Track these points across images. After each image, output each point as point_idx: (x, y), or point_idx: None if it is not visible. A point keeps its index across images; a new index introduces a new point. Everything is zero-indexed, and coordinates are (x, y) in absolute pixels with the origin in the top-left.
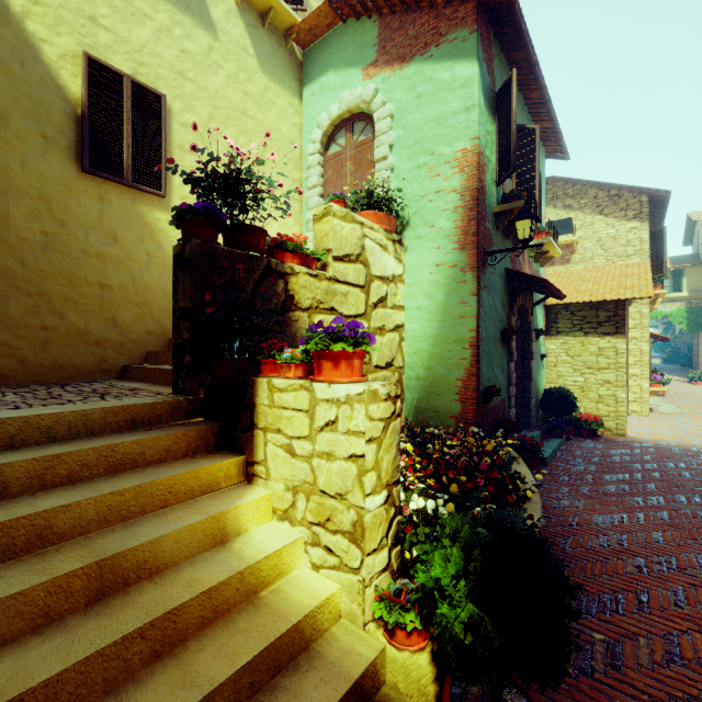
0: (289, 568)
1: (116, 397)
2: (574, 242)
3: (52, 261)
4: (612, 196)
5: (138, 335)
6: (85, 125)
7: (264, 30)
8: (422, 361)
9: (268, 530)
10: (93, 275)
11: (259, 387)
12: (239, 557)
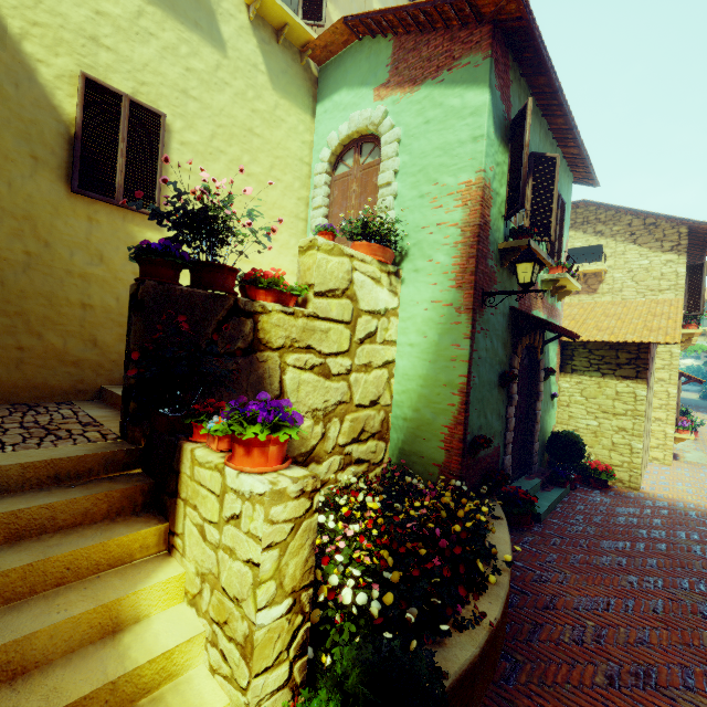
0: (182, 669)
1: (56, 441)
2: (602, 272)
3: (33, 281)
4: (648, 225)
5: (119, 355)
6: (77, 145)
7: (279, 46)
8: (410, 401)
9: (171, 617)
10: (76, 295)
11: (184, 454)
12: (121, 658)
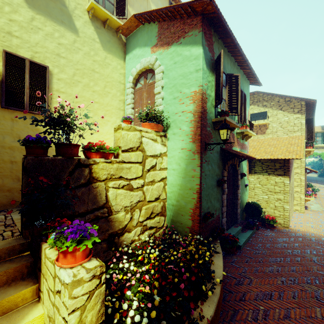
0: None
1: None
2: (267, 124)
3: None
4: (287, 101)
5: None
6: (3, 85)
7: (105, 29)
8: (175, 196)
9: None
10: (7, 157)
11: (42, 250)
12: None
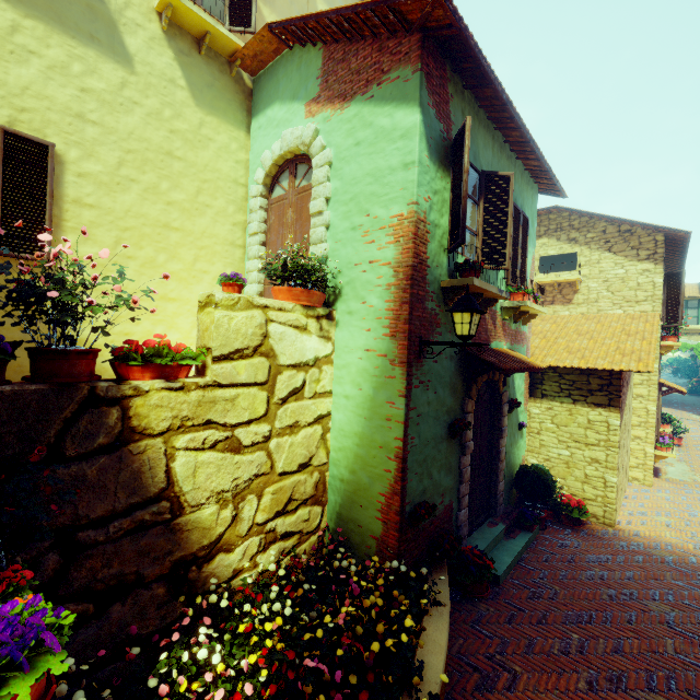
0: None
1: None
2: (577, 281)
3: None
4: (623, 232)
5: None
6: None
7: (202, 57)
8: (347, 461)
9: None
10: None
11: None
12: None
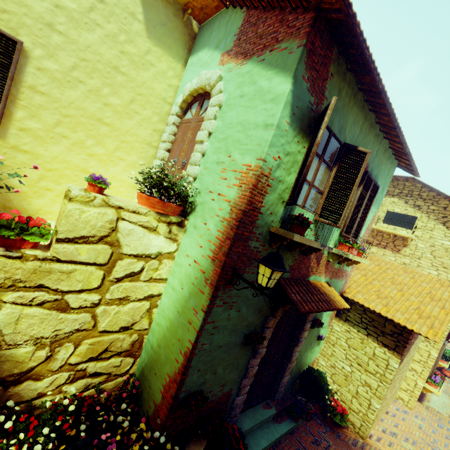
0: None
1: None
2: (409, 239)
3: None
4: None
5: None
6: None
7: (162, 1)
8: (159, 335)
9: None
10: None
11: None
12: None
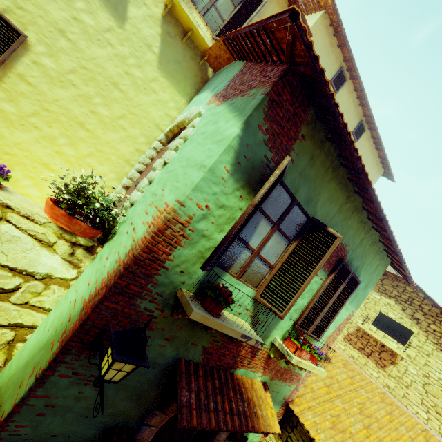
0: None
1: None
2: (398, 356)
3: None
4: None
5: None
6: None
7: (183, 43)
8: (0, 382)
9: None
10: None
11: None
12: None
